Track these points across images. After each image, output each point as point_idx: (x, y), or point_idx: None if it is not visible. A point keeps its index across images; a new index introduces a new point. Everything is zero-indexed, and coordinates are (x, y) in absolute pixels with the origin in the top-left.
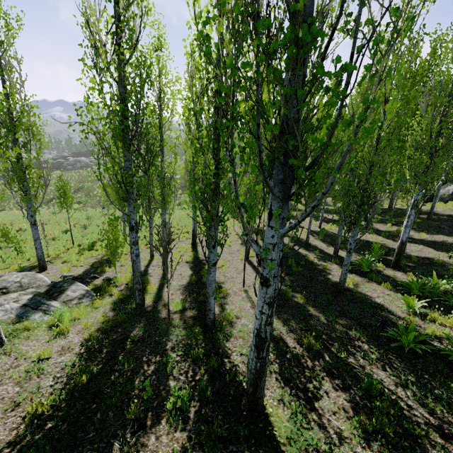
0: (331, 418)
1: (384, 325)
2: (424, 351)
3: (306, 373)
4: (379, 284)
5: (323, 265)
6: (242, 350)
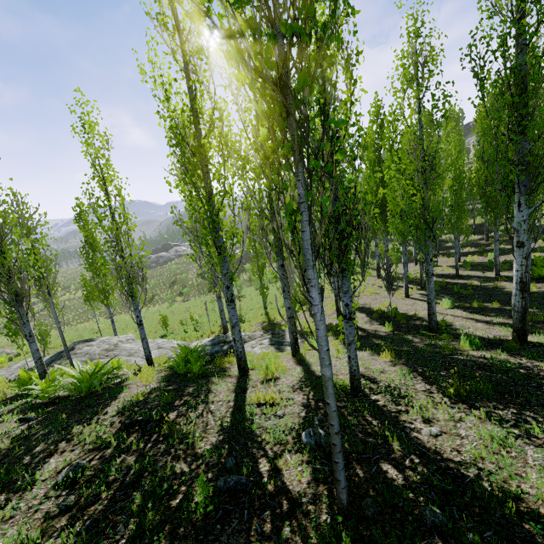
0: None
1: None
2: None
3: (543, 329)
4: None
5: (492, 284)
6: (478, 332)
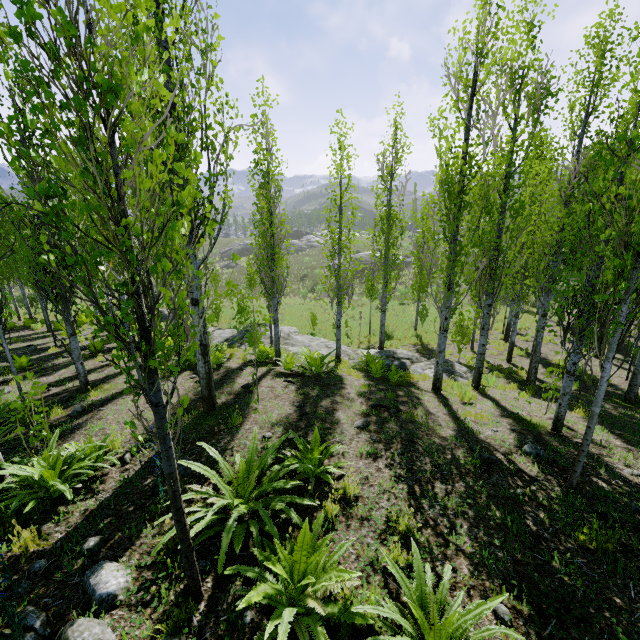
0: None
1: None
2: None
3: None
4: None
5: None
6: None
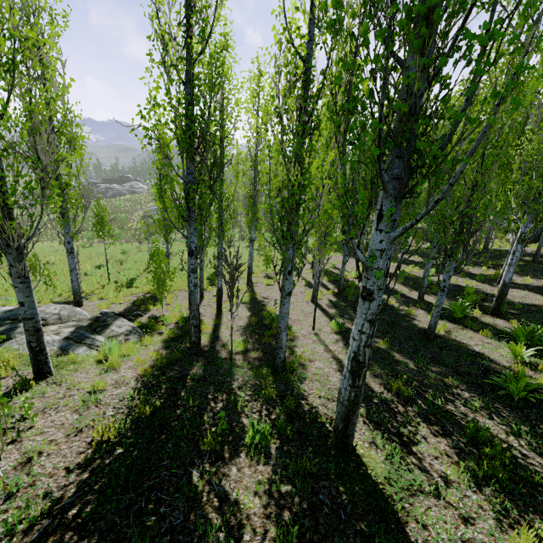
0: (433, 462)
1: (486, 374)
2: (537, 401)
3: (398, 418)
4: (476, 331)
5: (406, 310)
6: (320, 393)
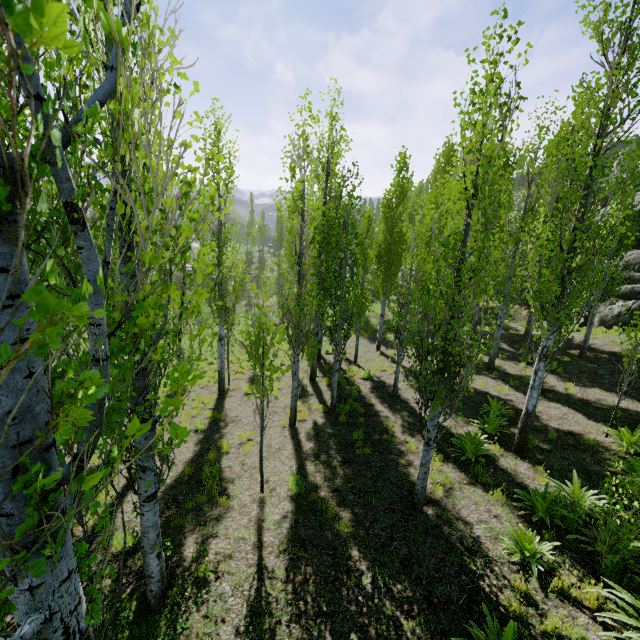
0: None
1: (473, 601)
2: None
3: None
4: (486, 489)
5: (408, 442)
6: None
